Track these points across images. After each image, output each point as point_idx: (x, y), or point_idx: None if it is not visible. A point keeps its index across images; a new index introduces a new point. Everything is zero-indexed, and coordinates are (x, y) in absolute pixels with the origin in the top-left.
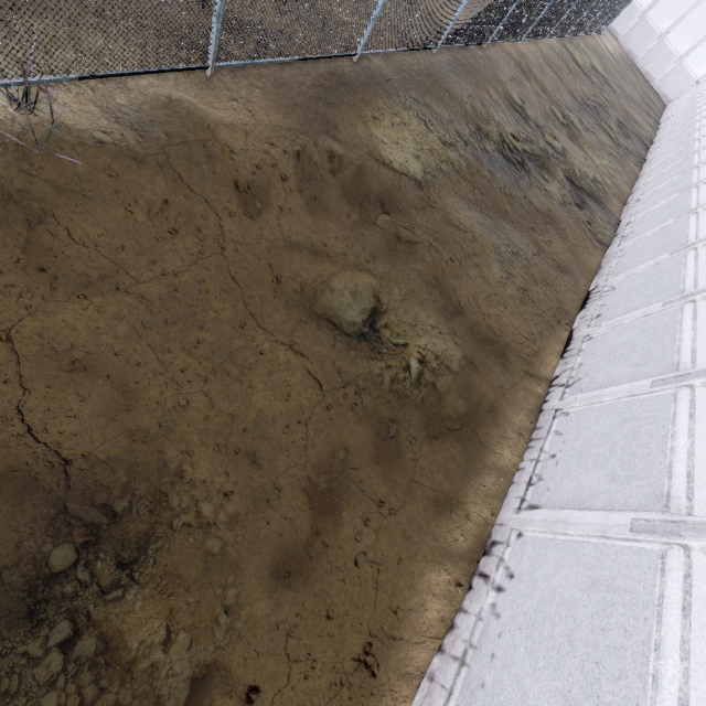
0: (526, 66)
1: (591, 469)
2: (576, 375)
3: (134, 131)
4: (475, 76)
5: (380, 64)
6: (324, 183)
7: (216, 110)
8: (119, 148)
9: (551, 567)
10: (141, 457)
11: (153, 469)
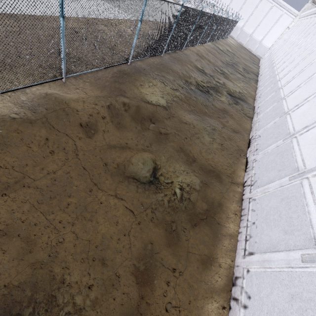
0: (201, 54)
1: (273, 228)
2: (254, 179)
3: (30, 110)
4: (181, 61)
5: (140, 64)
6: (123, 116)
7: (69, 94)
8: (23, 119)
9: (268, 289)
10: (39, 277)
11: (47, 282)
